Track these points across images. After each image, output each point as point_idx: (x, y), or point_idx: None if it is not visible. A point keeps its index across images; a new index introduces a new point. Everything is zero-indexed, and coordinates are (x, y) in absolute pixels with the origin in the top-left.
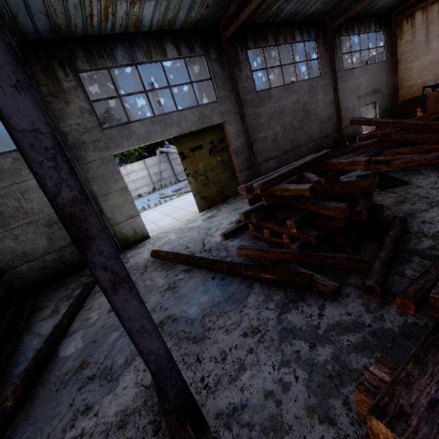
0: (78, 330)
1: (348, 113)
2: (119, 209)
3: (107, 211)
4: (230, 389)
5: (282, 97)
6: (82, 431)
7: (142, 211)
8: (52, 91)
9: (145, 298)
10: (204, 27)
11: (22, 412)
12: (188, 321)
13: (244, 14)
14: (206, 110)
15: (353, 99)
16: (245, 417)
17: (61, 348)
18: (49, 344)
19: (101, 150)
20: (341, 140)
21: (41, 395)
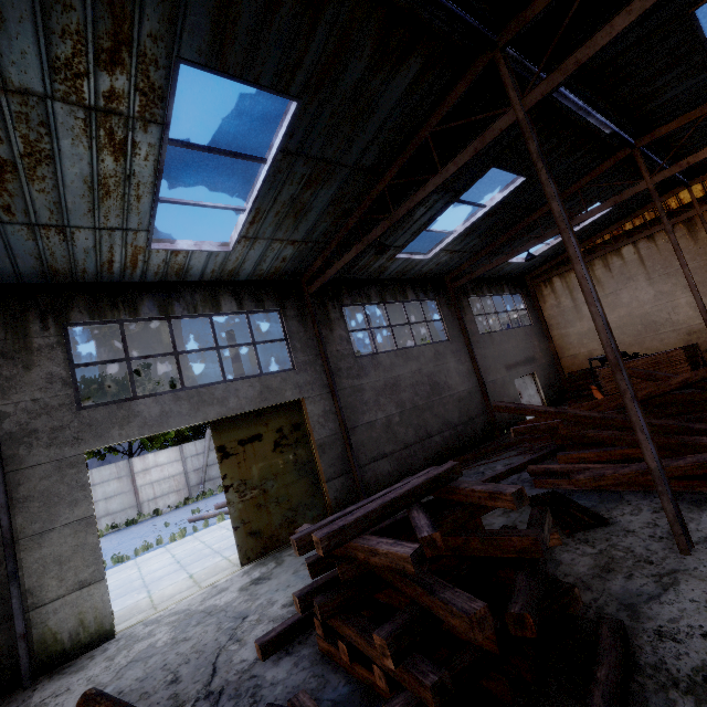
0: None
1: (498, 387)
2: (59, 567)
3: (29, 573)
4: None
5: (396, 365)
6: None
7: (142, 552)
8: (8, 350)
9: None
10: (281, 279)
11: None
12: None
13: (332, 271)
14: (274, 380)
15: (500, 368)
16: None
17: None
18: None
19: (62, 444)
20: (495, 426)
21: None
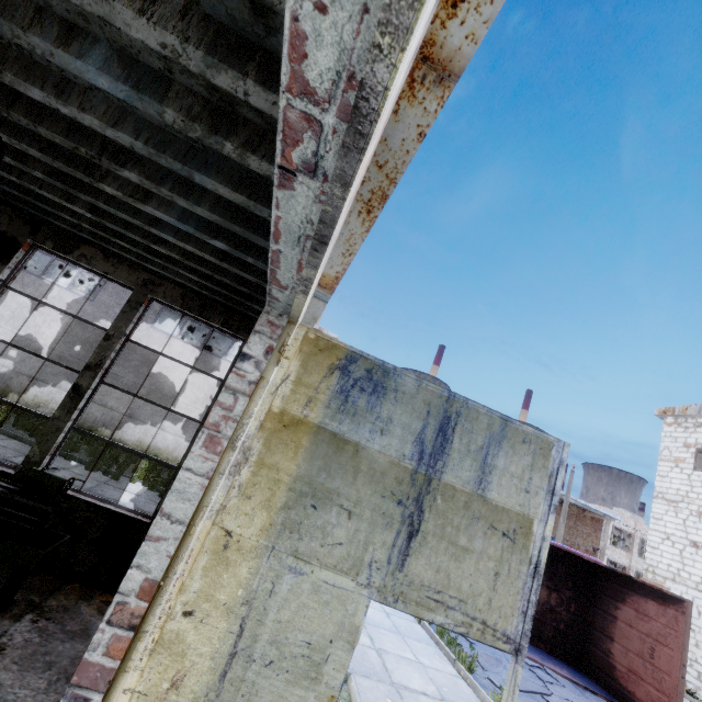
0: None
1: None
2: None
3: None
4: None
5: None
6: None
7: None
8: None
9: None
10: None
11: None
12: None
13: None
14: None
15: None
16: None
17: None
18: None
19: None
20: None
21: None
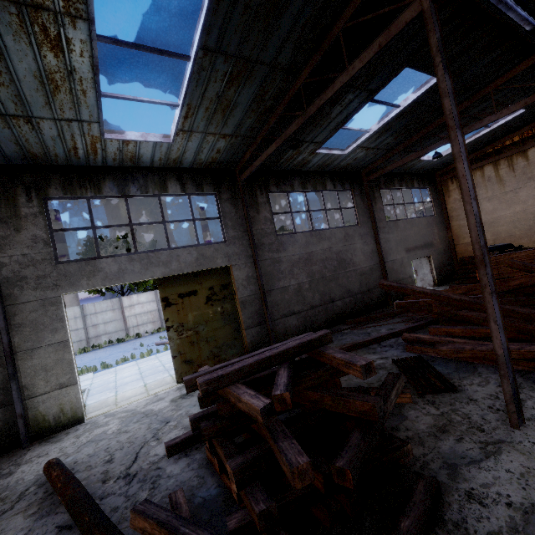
0: None
1: (396, 266)
2: (45, 372)
3: (24, 375)
4: None
5: (310, 243)
6: None
7: (121, 362)
8: (3, 216)
9: None
10: (218, 168)
11: None
12: None
13: (257, 162)
14: (208, 250)
15: (400, 251)
16: None
17: None
18: None
19: (45, 288)
20: (389, 296)
21: None
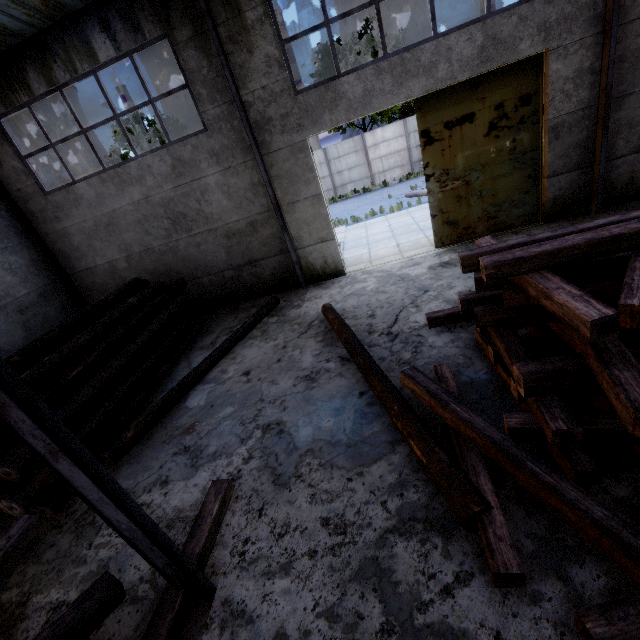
0: (212, 381)
1: None
2: (307, 226)
3: (292, 227)
4: (256, 584)
5: None
6: (151, 502)
7: (370, 217)
8: (232, 33)
9: (279, 376)
10: None
11: (140, 445)
12: (290, 445)
13: None
14: (506, 23)
15: None
16: (241, 635)
17: (191, 394)
18: (179, 388)
19: (290, 131)
20: None
21: (155, 437)
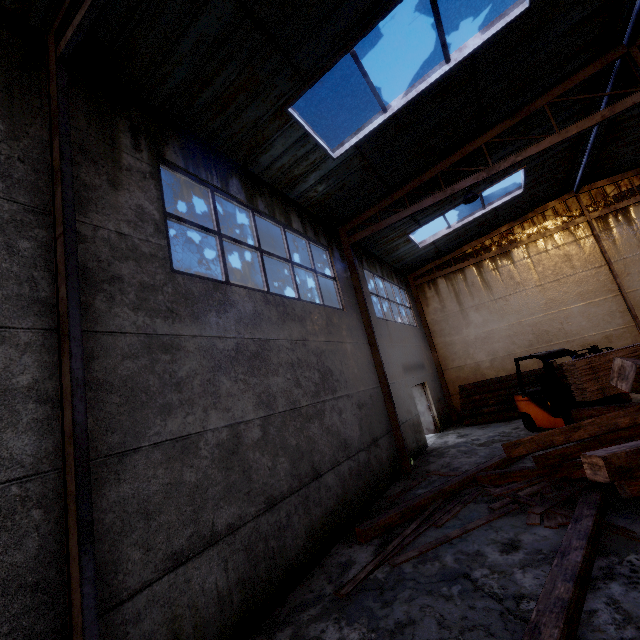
0: None
1: (398, 394)
2: None
3: None
4: None
5: (264, 319)
6: None
7: None
8: None
9: None
10: None
11: None
12: None
13: None
14: None
15: (398, 369)
16: None
17: None
18: None
19: None
20: (403, 452)
21: None
